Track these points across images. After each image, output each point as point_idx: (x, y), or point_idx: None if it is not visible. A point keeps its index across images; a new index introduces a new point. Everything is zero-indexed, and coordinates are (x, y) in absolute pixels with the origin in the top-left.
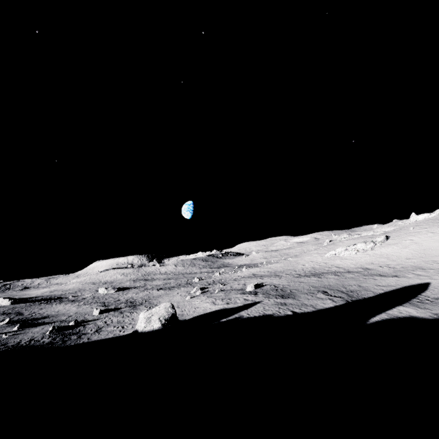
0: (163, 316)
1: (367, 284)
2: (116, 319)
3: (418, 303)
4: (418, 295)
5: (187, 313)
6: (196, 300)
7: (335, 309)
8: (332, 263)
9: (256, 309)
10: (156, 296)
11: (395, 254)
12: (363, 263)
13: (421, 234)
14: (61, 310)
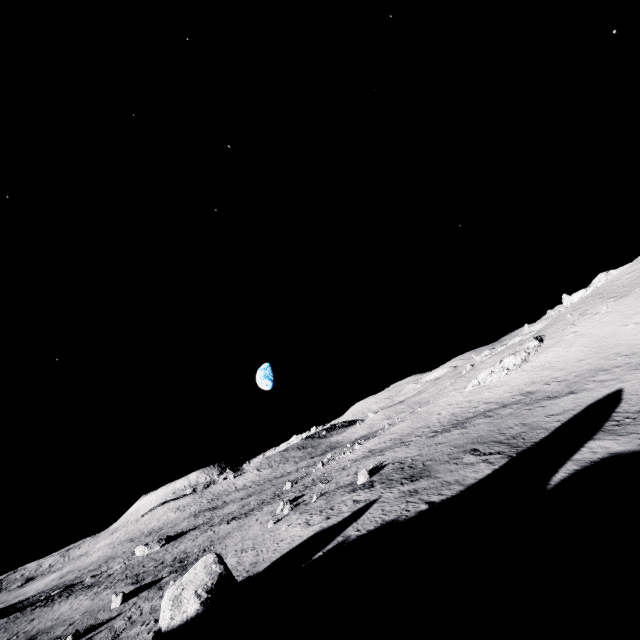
0: (203, 585)
1: (534, 418)
2: (150, 606)
3: (616, 427)
4: (611, 415)
5: (263, 558)
6: (282, 526)
7: (493, 476)
8: (478, 399)
9: (371, 516)
10: (223, 536)
11: (560, 359)
12: (520, 386)
13: (585, 321)
14: (64, 613)
